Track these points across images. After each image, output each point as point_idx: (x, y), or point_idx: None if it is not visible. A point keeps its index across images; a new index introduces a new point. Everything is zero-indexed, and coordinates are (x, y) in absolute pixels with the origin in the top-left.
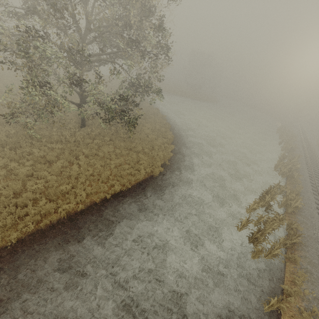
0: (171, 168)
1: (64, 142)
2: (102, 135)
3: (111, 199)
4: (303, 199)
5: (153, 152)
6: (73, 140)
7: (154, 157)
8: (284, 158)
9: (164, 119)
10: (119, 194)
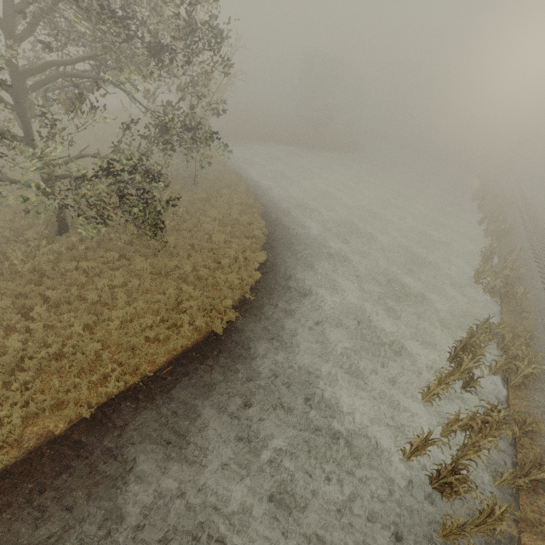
0: (257, 308)
1: (6, 276)
2: (105, 247)
3: (97, 416)
4: (540, 348)
5: (217, 274)
6: (27, 269)
7: (218, 287)
8: (493, 254)
9: (251, 196)
10: (120, 399)
